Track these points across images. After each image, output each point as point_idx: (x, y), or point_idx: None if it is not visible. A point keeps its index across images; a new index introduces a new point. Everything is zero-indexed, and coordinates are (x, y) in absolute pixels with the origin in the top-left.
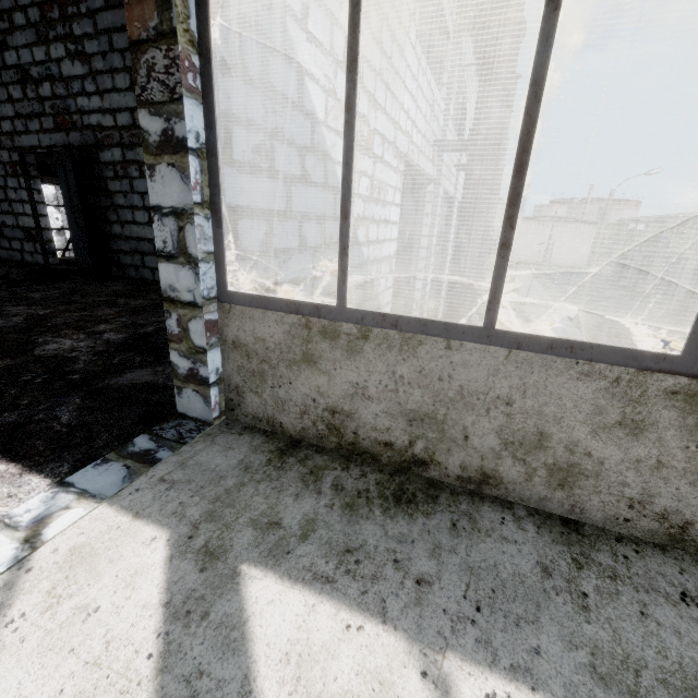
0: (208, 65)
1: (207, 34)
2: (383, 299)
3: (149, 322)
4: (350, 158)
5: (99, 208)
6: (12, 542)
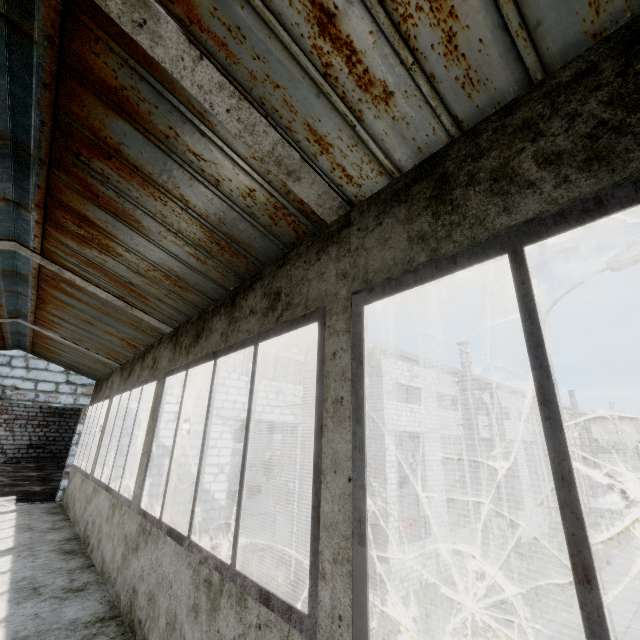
0: (86, 418)
1: (87, 414)
2: (211, 486)
3: None
4: (85, 435)
5: None
6: None
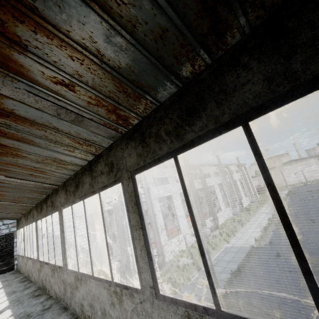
0: (17, 236)
1: (17, 234)
2: (81, 244)
3: None
4: (18, 242)
5: None
6: None
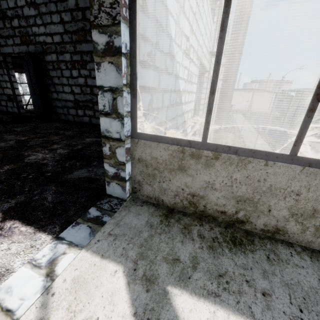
0: (134, 3)
1: None
2: (188, 130)
3: (78, 143)
4: (220, 59)
5: (45, 85)
6: (40, 276)
